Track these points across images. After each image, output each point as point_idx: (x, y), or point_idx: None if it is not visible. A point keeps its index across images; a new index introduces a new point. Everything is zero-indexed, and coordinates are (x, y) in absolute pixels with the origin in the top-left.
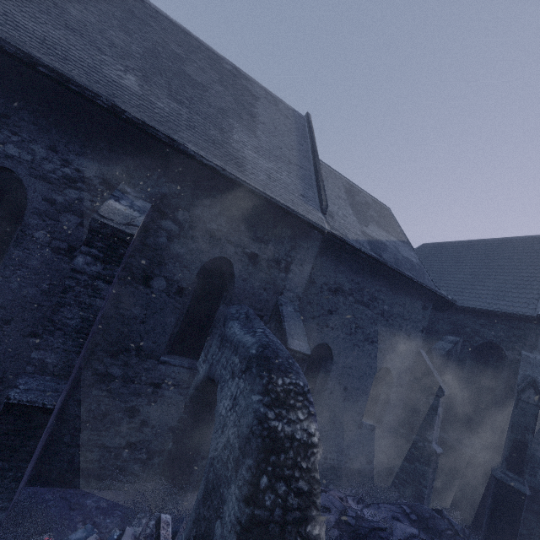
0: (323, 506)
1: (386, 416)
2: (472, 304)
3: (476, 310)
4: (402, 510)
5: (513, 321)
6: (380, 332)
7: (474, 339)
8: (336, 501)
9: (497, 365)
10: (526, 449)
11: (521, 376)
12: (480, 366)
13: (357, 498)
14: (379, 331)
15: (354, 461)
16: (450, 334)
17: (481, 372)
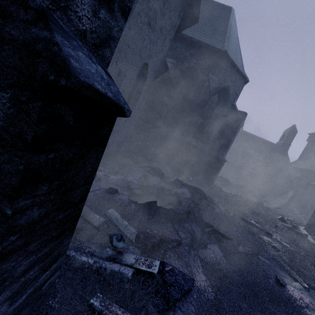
0: (110, 190)
1: (135, 110)
2: (190, 35)
3: (192, 41)
4: (145, 171)
5: (209, 54)
6: (156, 16)
7: (184, 64)
8: (116, 181)
9: (190, 83)
10: (204, 126)
11: (212, 87)
12: (181, 83)
13: (115, 172)
14: (157, 13)
15: (110, 147)
16: (169, 58)
17: (180, 87)
